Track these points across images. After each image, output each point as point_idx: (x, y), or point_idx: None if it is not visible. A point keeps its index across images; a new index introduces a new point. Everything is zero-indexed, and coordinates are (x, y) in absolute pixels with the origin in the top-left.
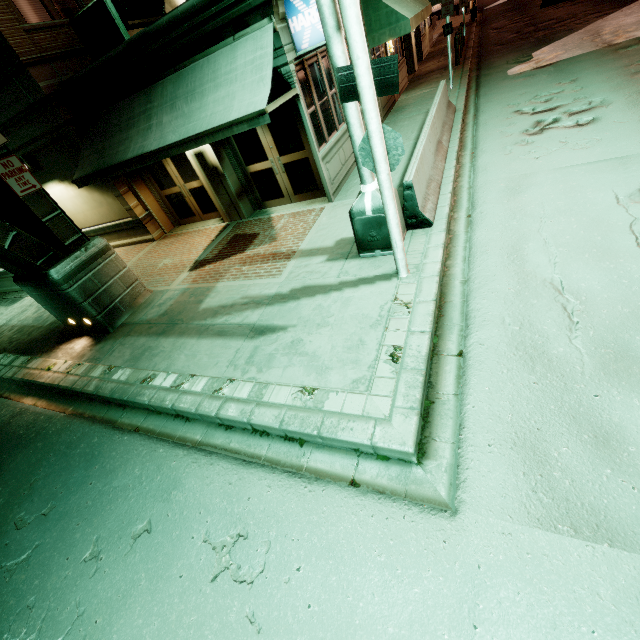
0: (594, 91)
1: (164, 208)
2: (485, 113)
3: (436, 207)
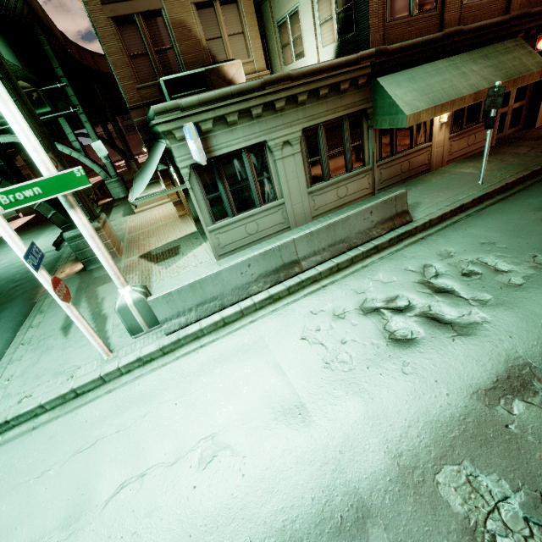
0: (510, 301)
1: None
2: (419, 244)
3: (190, 323)
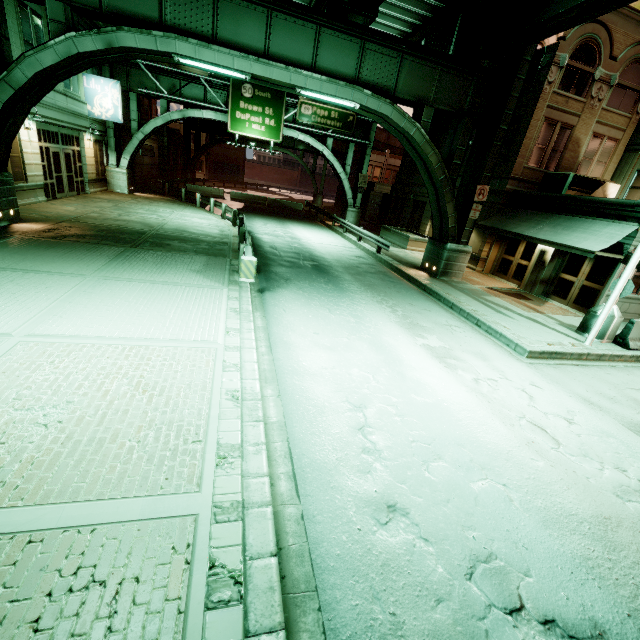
0: None
1: (495, 262)
2: None
3: None
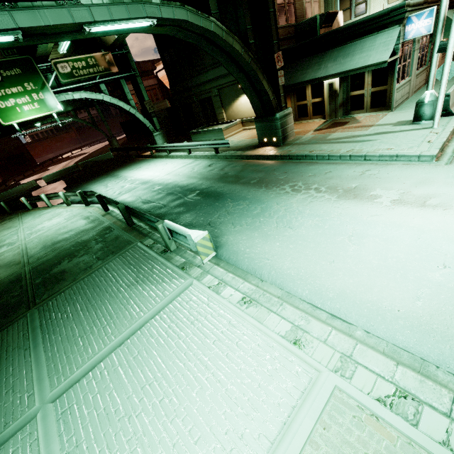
0: None
1: (293, 111)
2: None
3: None
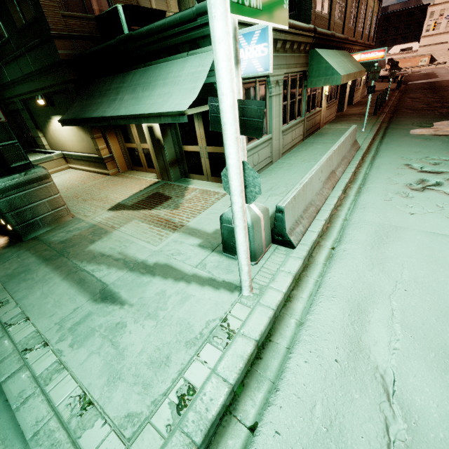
0: None
1: (125, 155)
2: (381, 158)
3: (306, 231)
